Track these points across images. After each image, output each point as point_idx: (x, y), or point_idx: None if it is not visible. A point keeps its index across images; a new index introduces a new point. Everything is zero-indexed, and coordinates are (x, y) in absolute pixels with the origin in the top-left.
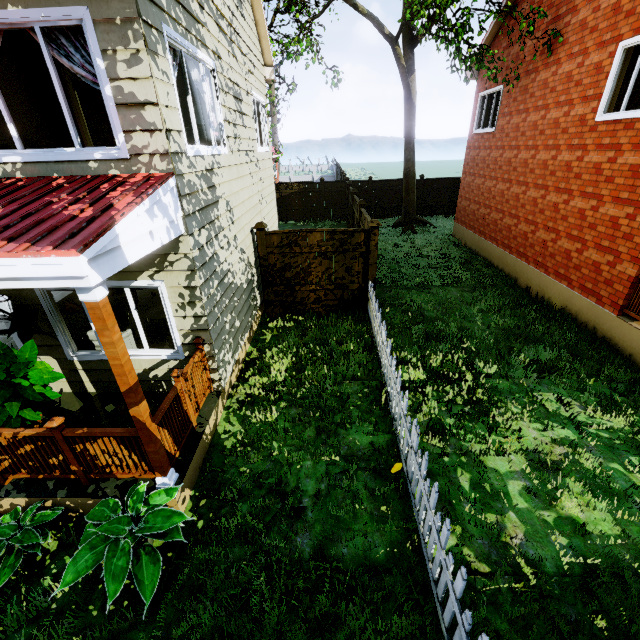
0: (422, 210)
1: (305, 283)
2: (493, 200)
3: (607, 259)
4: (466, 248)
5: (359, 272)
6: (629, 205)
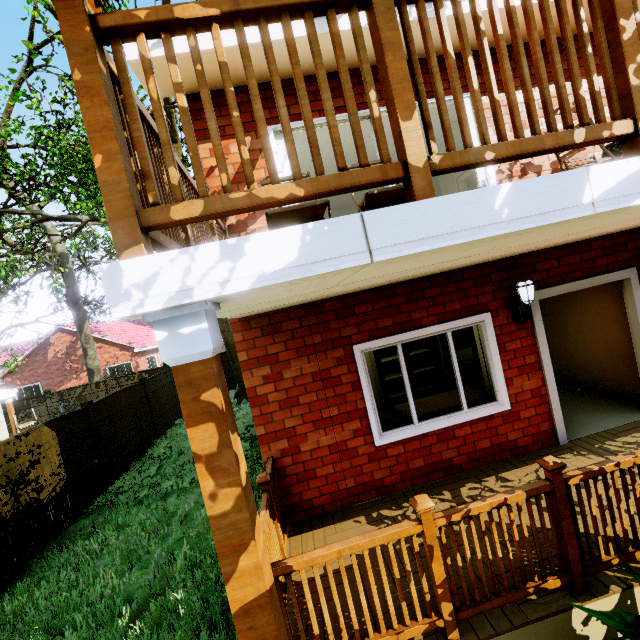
0: None
1: None
2: None
3: None
4: None
5: None
6: None
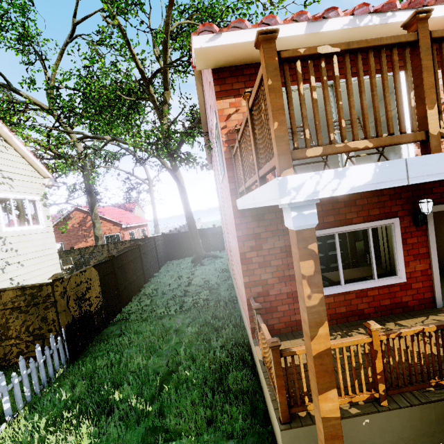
0: (220, 246)
1: (6, 338)
2: (225, 238)
3: (241, 282)
4: (228, 273)
5: (54, 320)
6: (234, 237)
